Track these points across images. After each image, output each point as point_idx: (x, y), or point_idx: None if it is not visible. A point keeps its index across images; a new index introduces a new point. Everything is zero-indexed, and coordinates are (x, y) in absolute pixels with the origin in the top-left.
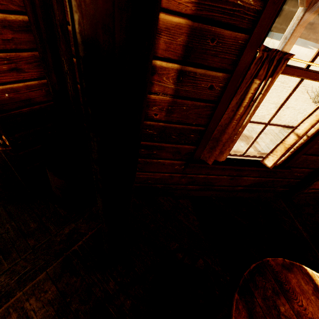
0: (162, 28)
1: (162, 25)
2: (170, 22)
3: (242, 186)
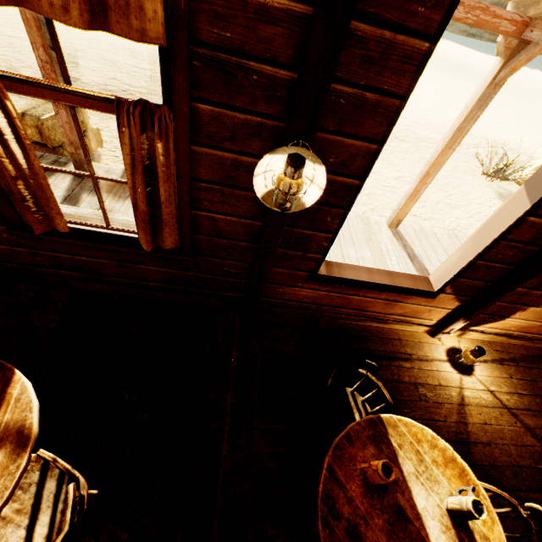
0: None
1: None
2: None
3: (155, 281)
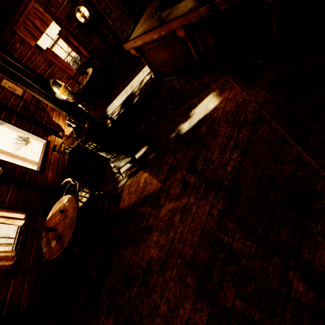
0: None
1: None
2: None
3: None
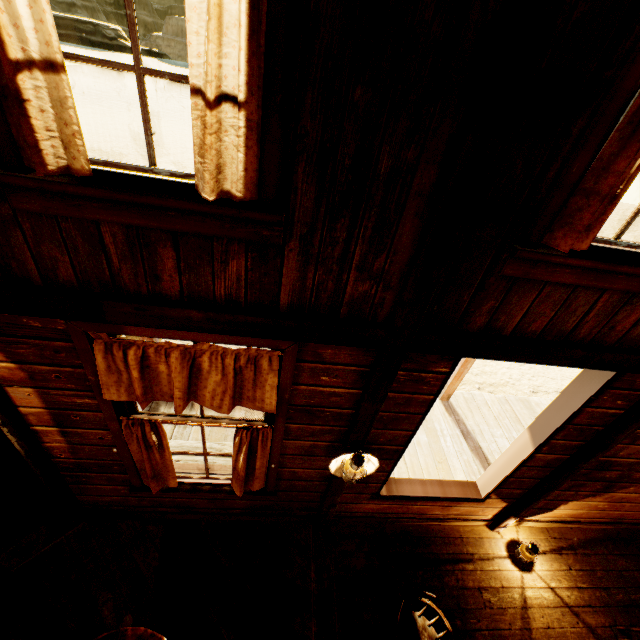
0: (27, 413)
1: (25, 412)
2: (31, 410)
3: (238, 508)
